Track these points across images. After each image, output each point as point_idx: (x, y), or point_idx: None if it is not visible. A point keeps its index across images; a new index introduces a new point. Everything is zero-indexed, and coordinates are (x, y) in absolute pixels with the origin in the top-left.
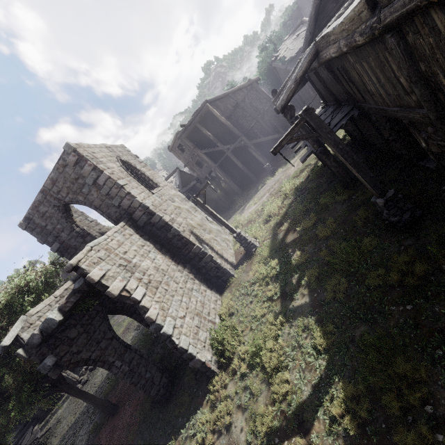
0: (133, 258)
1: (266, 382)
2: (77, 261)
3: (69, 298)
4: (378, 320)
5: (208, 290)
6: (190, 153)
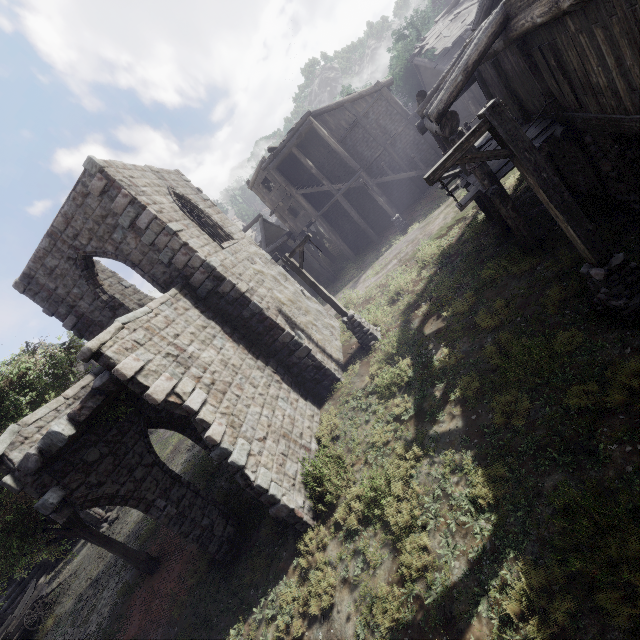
0: (189, 345)
1: (390, 546)
2: (99, 344)
3: (86, 402)
4: (585, 464)
5: (302, 399)
6: (281, 193)
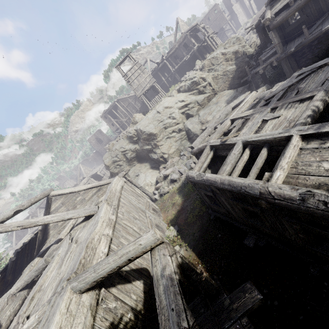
0: (238, 9)
1: None
2: (232, 7)
3: (230, 13)
4: None
5: (246, 18)
6: None
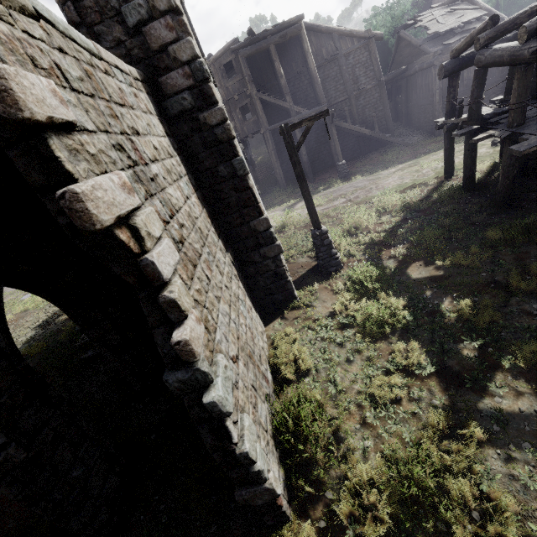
0: (152, 160)
1: None
2: None
3: None
4: None
5: (253, 309)
6: (240, 87)
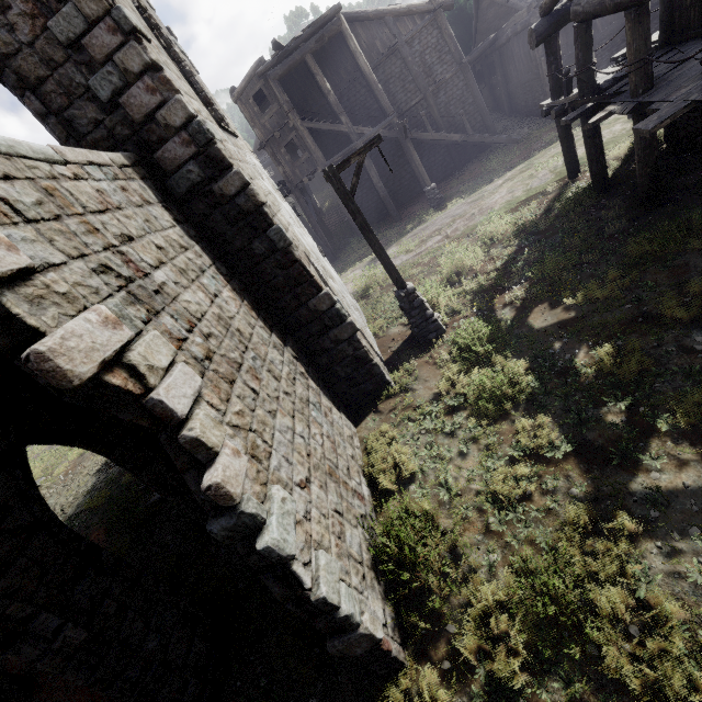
0: (155, 267)
1: None
2: None
3: None
4: None
5: (335, 409)
6: (279, 119)
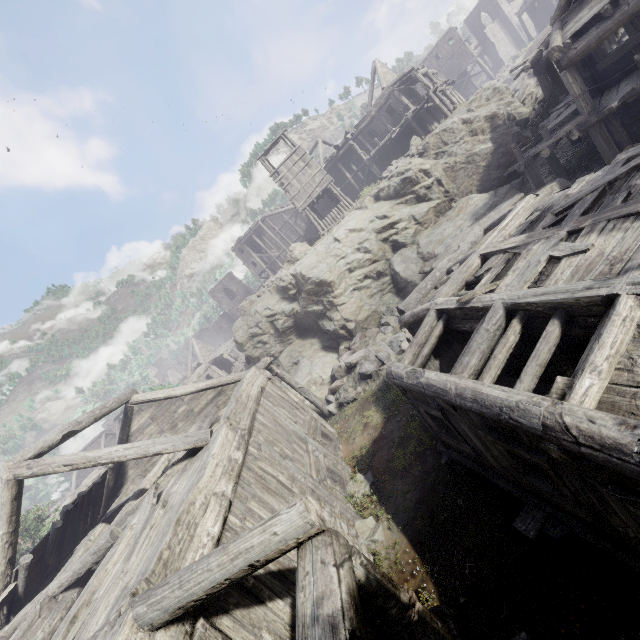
0: (496, 33)
1: None
2: (485, 31)
3: (480, 42)
4: None
5: (515, 49)
6: None
